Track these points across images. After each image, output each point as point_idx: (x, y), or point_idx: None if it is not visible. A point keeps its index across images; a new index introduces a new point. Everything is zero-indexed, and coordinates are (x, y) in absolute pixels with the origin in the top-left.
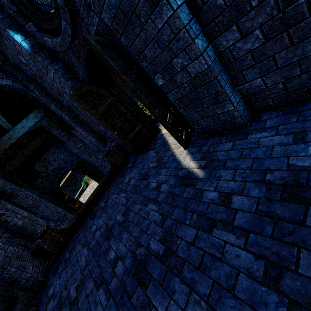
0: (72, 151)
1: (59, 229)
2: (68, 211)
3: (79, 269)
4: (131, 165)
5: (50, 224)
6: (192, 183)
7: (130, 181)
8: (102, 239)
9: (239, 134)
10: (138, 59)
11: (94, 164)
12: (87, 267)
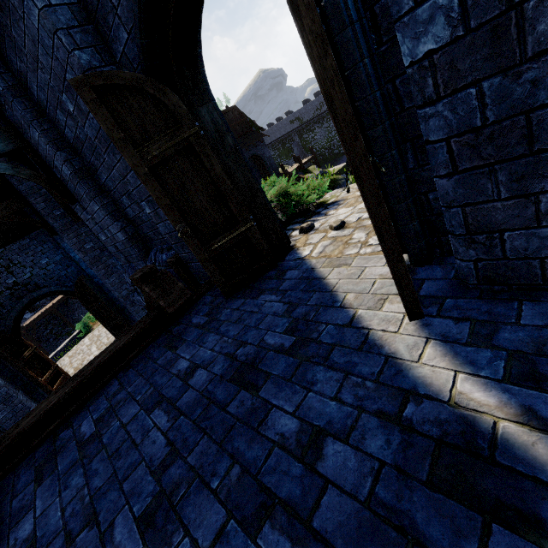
0: (71, 256)
1: None
2: (23, 386)
3: None
4: (203, 321)
5: None
6: (522, 506)
7: (194, 372)
8: None
9: None
10: None
11: (112, 293)
12: None
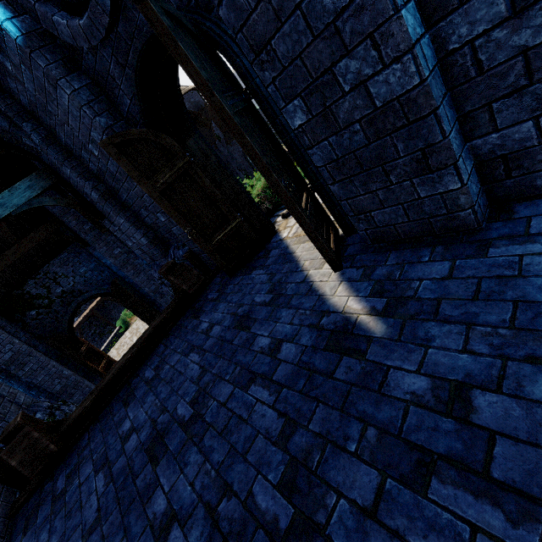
0: (103, 262)
1: (51, 422)
2: (85, 375)
3: (80, 529)
4: (215, 296)
5: (40, 404)
6: (356, 347)
7: (212, 328)
8: (140, 457)
9: (463, 245)
10: (254, 60)
11: (142, 289)
12: (98, 526)
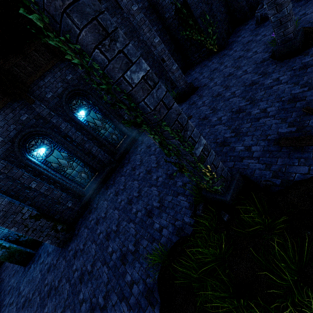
0: None
1: None
2: None
3: None
4: None
5: None
6: None
7: None
8: (3, 270)
9: None
10: None
11: None
12: None
